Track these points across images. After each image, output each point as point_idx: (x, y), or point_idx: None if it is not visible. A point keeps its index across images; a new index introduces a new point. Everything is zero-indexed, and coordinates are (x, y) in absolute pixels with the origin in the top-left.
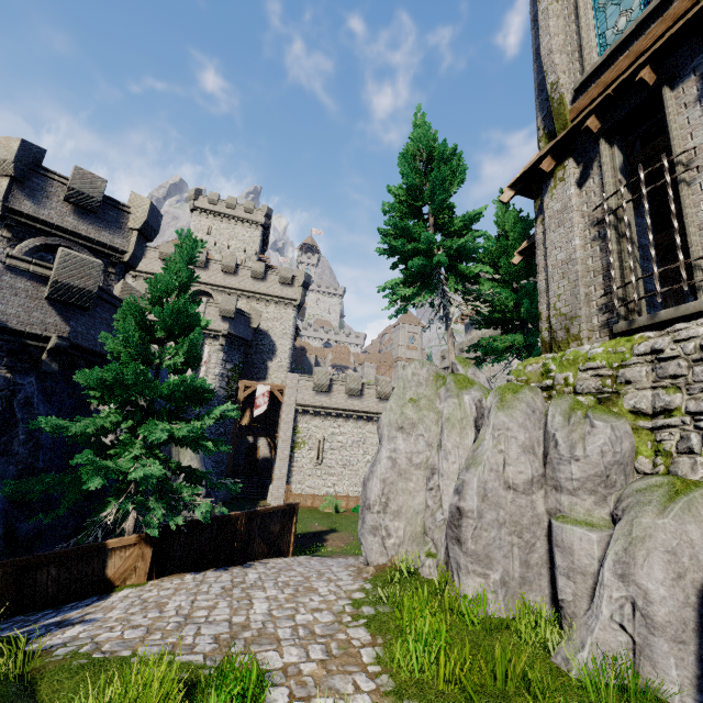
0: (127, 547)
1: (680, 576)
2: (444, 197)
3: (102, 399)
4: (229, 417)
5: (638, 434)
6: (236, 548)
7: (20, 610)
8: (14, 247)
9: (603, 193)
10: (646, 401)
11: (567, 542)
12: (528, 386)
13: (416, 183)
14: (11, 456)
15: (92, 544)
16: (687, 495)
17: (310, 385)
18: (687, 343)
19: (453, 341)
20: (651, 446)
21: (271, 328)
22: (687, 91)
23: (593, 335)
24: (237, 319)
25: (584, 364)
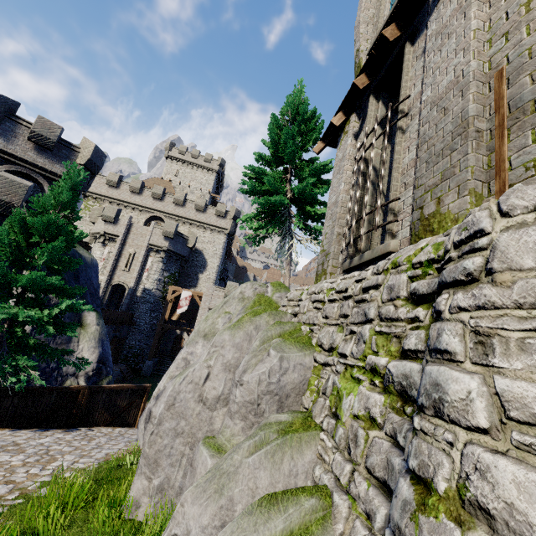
0: None
1: (224, 525)
2: (293, 149)
3: None
4: (81, 310)
5: (316, 368)
6: (75, 414)
7: None
8: None
9: (358, 143)
10: (328, 337)
11: (196, 463)
12: (275, 311)
13: (274, 138)
14: None
15: None
16: (283, 439)
17: (222, 294)
18: (358, 284)
19: (289, 269)
20: (319, 381)
21: (205, 249)
22: (420, 45)
23: (337, 271)
24: (177, 239)
25: (314, 296)
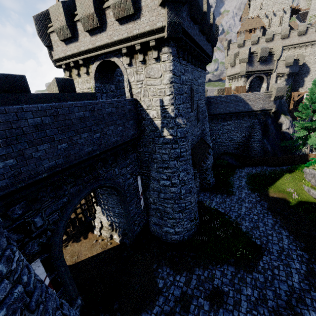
0: (312, 155)
1: None
2: None
3: (301, 127)
4: None
5: None
6: None
7: (292, 163)
8: (247, 81)
9: None
10: None
11: None
12: None
13: None
14: (269, 136)
15: (305, 154)
16: None
17: None
18: None
19: None
20: None
21: (307, 60)
22: None
23: None
24: (292, 64)
25: None
